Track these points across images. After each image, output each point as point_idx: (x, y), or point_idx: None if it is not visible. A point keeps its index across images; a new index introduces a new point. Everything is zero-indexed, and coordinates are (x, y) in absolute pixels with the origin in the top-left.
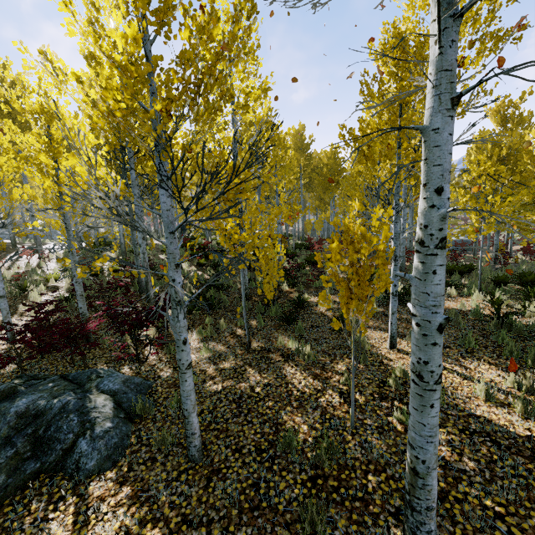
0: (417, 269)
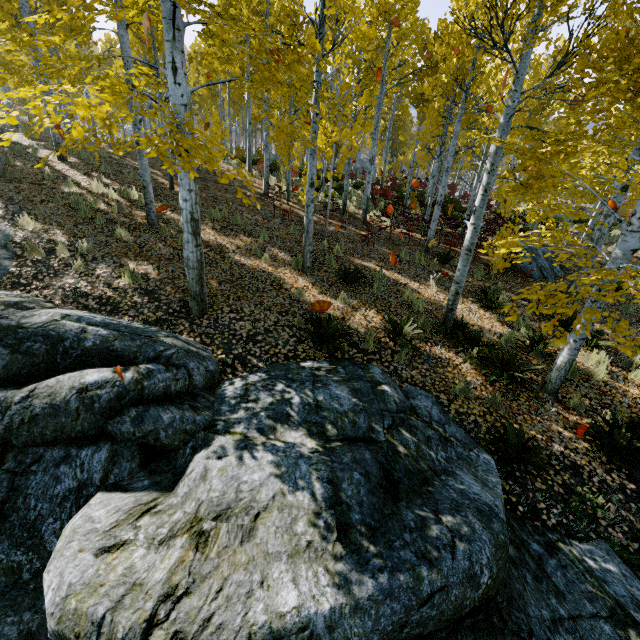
0: None
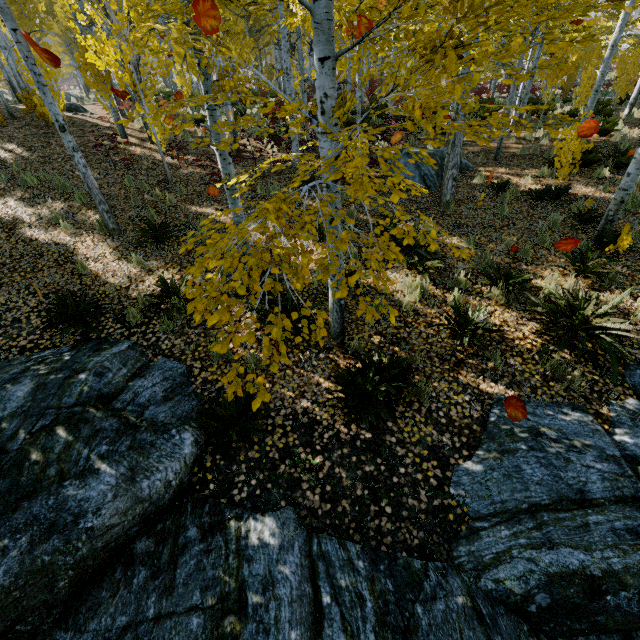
0: (608, 56)
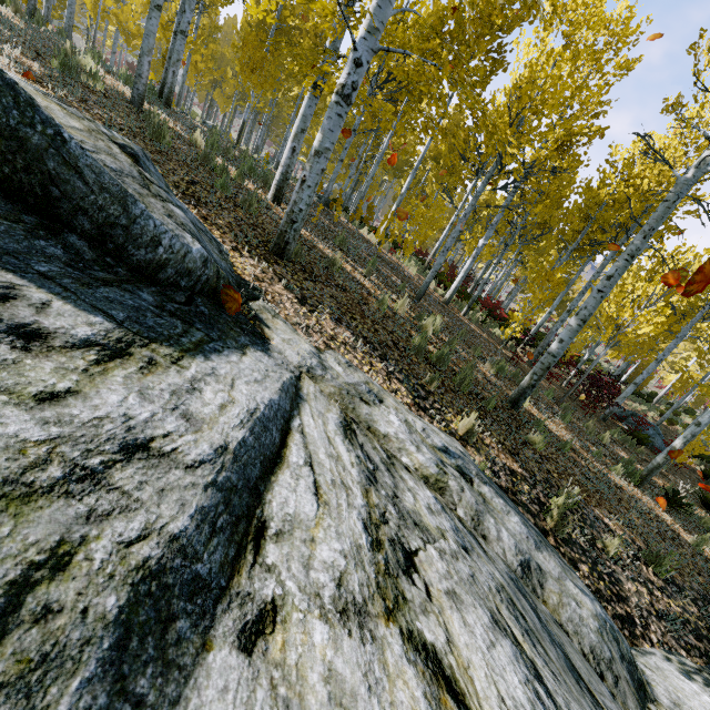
0: None
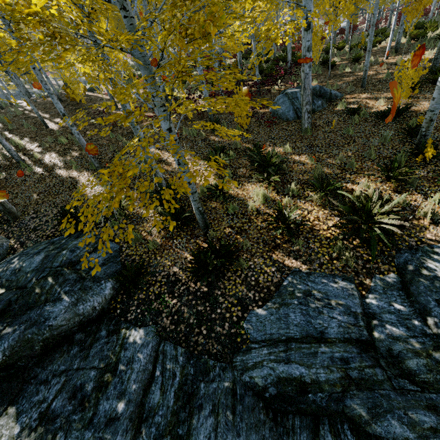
0: None
